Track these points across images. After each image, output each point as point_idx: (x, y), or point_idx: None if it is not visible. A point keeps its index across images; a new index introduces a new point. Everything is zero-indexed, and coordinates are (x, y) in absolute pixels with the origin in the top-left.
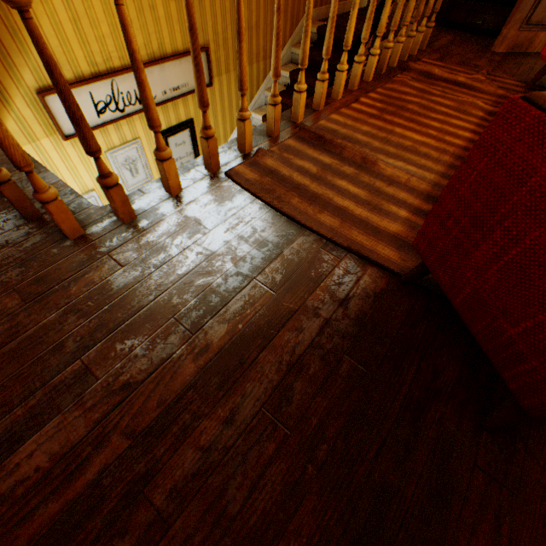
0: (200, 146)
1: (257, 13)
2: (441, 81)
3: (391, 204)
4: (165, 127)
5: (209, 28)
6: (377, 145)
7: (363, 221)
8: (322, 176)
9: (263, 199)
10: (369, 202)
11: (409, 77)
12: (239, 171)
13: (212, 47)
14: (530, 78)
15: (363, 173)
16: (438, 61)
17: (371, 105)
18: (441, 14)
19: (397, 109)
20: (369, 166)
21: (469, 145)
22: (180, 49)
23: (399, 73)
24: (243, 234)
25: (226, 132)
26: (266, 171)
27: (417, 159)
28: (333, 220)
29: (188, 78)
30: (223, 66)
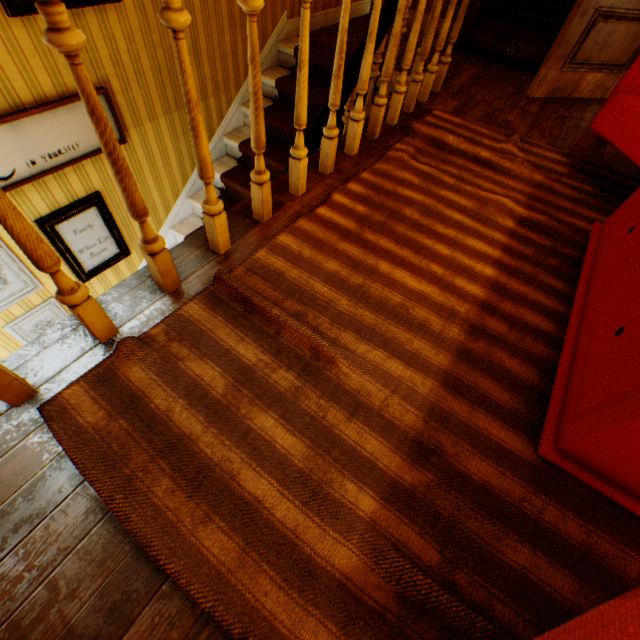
0: (122, 225)
1: (192, 30)
2: (458, 154)
3: (348, 475)
4: (48, 210)
5: (104, 57)
6: (345, 306)
7: (288, 540)
8: (233, 403)
9: (95, 488)
10: (308, 476)
11: (412, 147)
12: (69, 403)
13: (115, 85)
14: (576, 144)
15: (311, 385)
16: (455, 115)
17: (349, 208)
18: (464, 35)
19: (387, 217)
20: (324, 366)
21: (491, 295)
22: (51, 94)
23: (399, 140)
24: (23, 613)
25: (166, 199)
26: (125, 397)
27: (408, 336)
28: (229, 543)
29: (76, 135)
30: (142, 110)
